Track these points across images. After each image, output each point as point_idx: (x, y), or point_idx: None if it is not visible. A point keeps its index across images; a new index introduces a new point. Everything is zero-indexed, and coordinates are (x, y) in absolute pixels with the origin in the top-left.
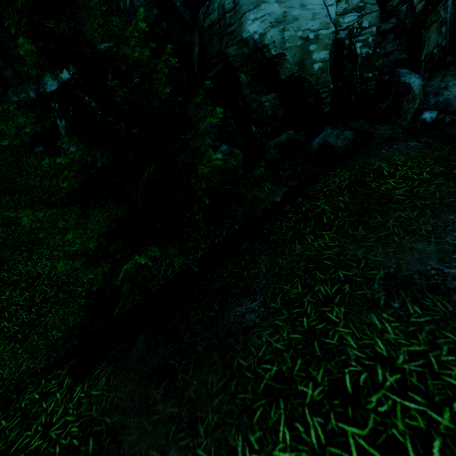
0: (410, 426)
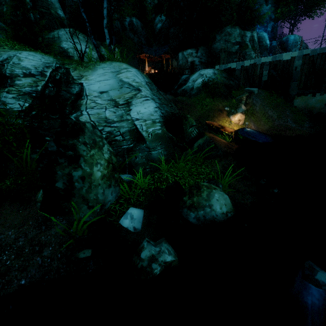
0: None
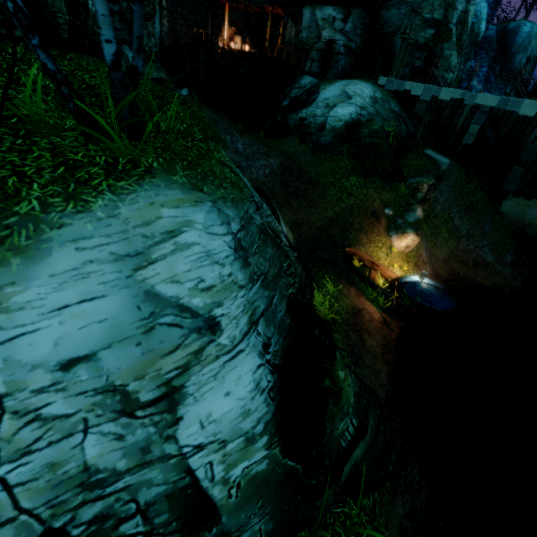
0: None
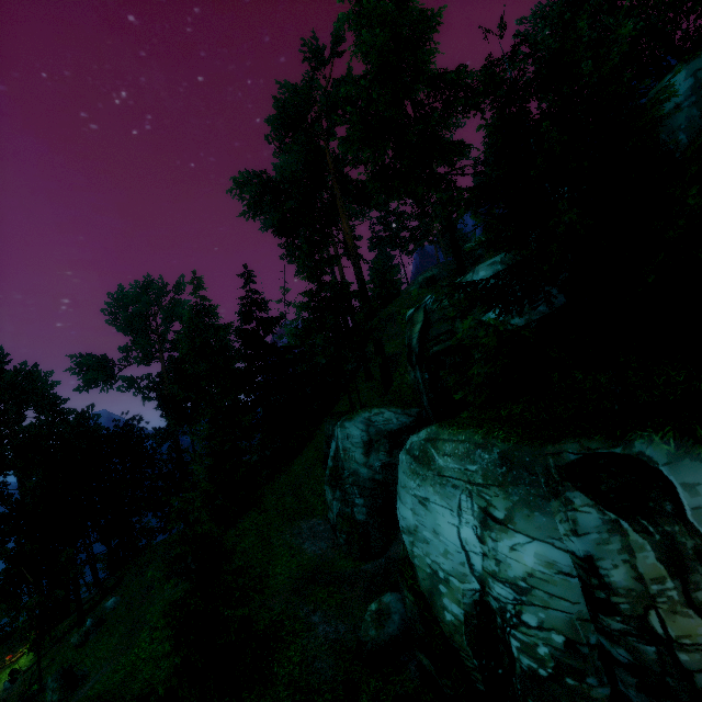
0: None
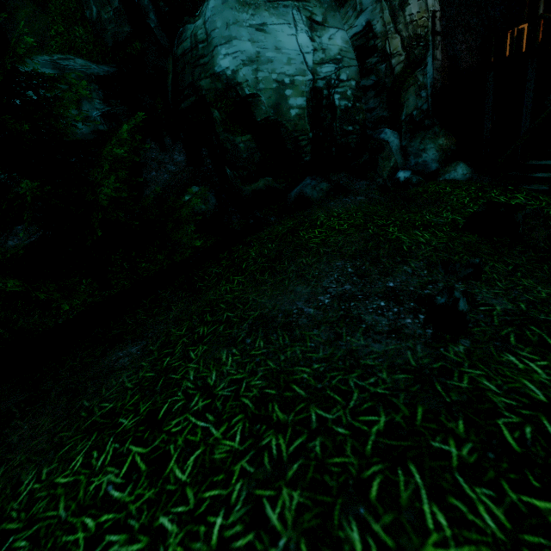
0: (188, 441)
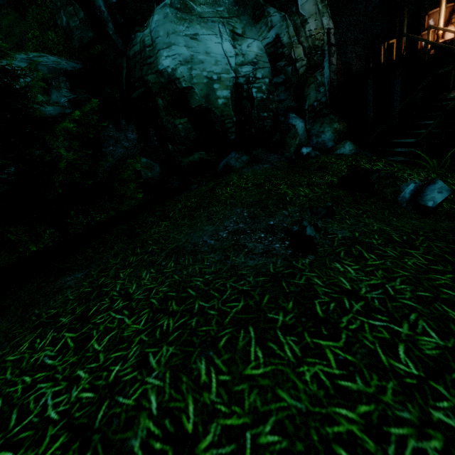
0: (107, 327)
